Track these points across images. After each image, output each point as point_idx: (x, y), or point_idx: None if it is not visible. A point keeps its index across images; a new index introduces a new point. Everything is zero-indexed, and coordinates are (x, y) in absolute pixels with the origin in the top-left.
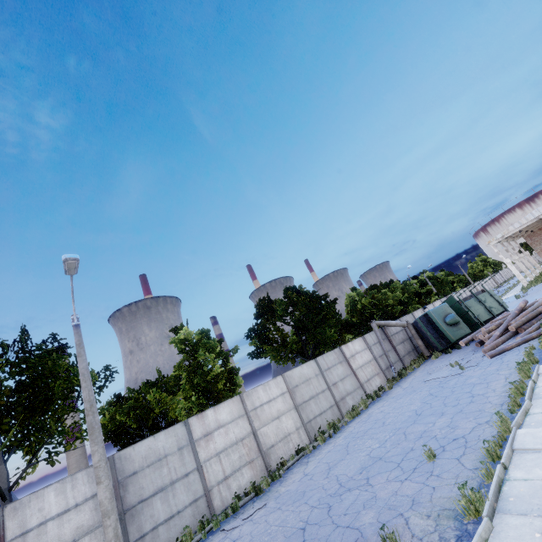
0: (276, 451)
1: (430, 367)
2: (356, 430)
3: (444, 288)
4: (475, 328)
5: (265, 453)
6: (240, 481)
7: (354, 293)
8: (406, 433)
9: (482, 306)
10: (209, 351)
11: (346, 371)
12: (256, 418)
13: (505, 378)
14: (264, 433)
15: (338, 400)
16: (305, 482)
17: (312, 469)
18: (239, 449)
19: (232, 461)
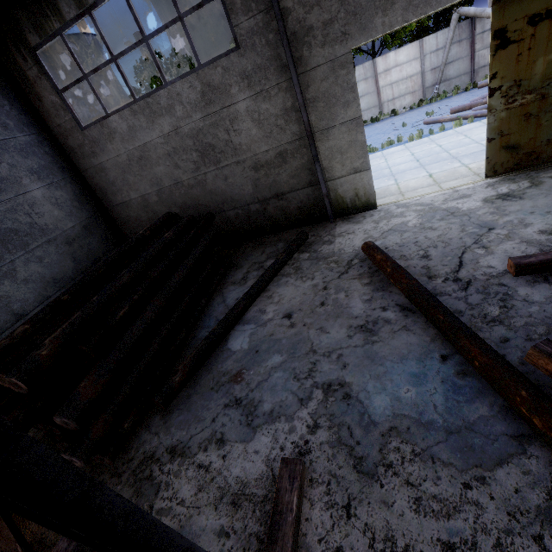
0: None
1: (450, 101)
2: None
3: None
4: None
5: None
6: None
7: None
8: None
9: None
10: None
11: (369, 89)
12: None
13: None
14: None
15: None
16: None
17: None
18: None
19: None
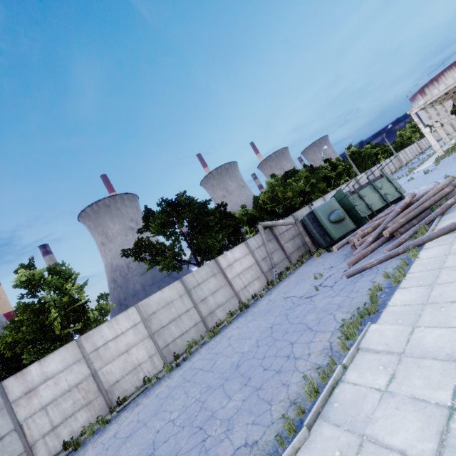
0: (122, 386)
1: (305, 271)
2: (195, 365)
3: (365, 162)
4: (361, 222)
5: (107, 391)
6: (73, 426)
7: (272, 180)
8: (203, 405)
9: (377, 193)
10: (57, 289)
11: (220, 283)
12: (97, 359)
13: (332, 333)
14: (107, 371)
15: (205, 316)
16: (101, 452)
17: (125, 425)
18: (73, 395)
19: (63, 410)
